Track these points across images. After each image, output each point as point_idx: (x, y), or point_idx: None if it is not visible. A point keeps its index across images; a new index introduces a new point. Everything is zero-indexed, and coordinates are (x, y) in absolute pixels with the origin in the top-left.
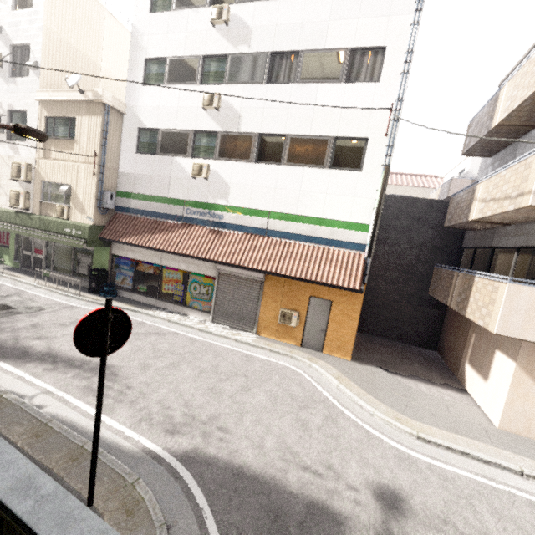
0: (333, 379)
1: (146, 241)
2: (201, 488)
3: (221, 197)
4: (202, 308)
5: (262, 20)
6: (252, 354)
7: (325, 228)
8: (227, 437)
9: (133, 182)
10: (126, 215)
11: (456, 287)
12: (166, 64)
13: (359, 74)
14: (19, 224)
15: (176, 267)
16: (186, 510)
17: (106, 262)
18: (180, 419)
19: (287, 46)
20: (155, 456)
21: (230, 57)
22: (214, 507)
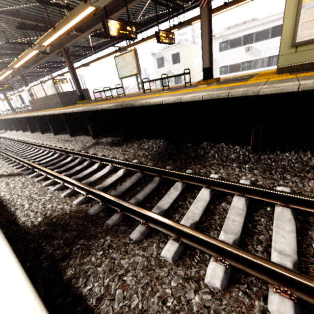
0: None
1: None
2: None
3: None
4: None
5: (264, 47)
6: None
7: None
8: None
9: None
10: None
11: None
12: (228, 67)
13: None
14: None
15: None
16: None
17: None
18: None
19: (275, 54)
20: None
21: (252, 61)
22: None
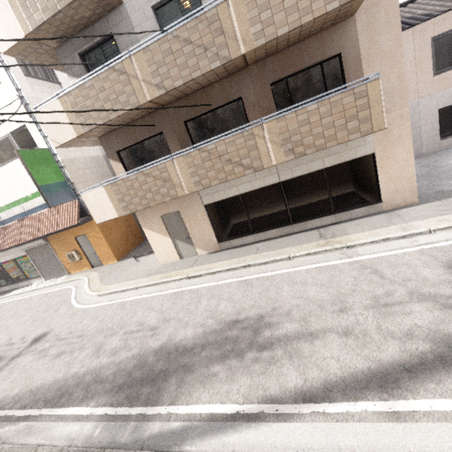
0: (86, 282)
1: None
2: None
3: None
4: (37, 275)
5: None
6: (52, 290)
7: None
8: None
9: None
10: None
11: None
12: None
13: None
14: None
15: (5, 260)
16: None
17: None
18: None
19: None
20: None
21: None
22: None
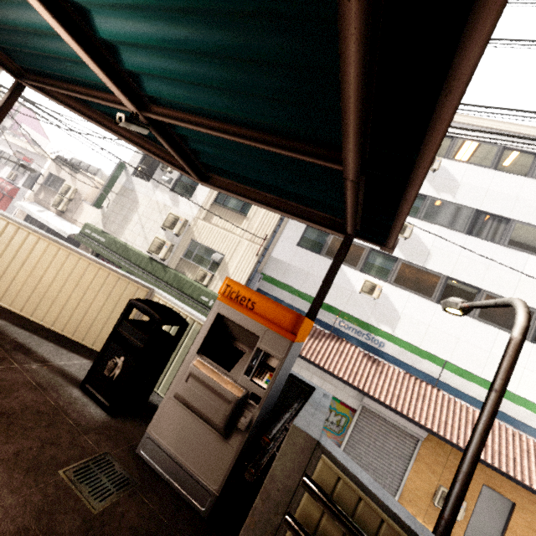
0: None
1: None
2: None
3: (387, 324)
4: None
5: (473, 181)
6: None
7: (518, 407)
8: None
9: (284, 271)
10: None
11: None
12: None
13: None
14: (149, 271)
15: (308, 378)
16: None
17: None
18: None
19: (497, 210)
20: None
21: (430, 198)
22: None
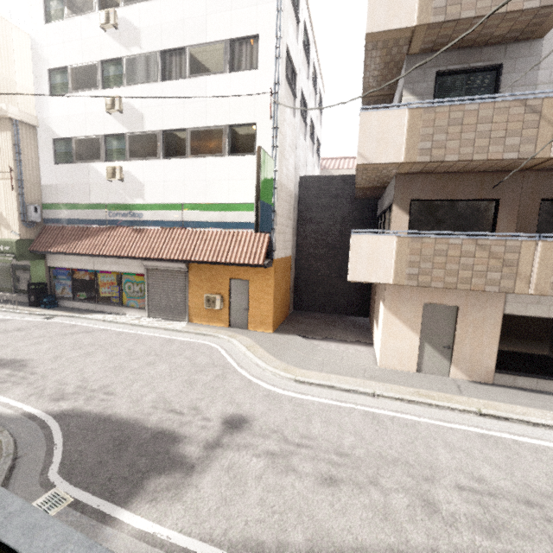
0: (243, 348)
1: (73, 248)
2: (63, 432)
3: (138, 196)
4: (139, 306)
5: (148, 20)
6: (175, 338)
7: (232, 213)
8: (110, 398)
9: (56, 193)
10: (55, 226)
11: None
12: (68, 73)
13: (240, 64)
14: None
15: (108, 269)
16: (41, 446)
17: (43, 274)
18: (72, 390)
19: (173, 43)
20: (31, 417)
21: (124, 59)
22: (68, 442)
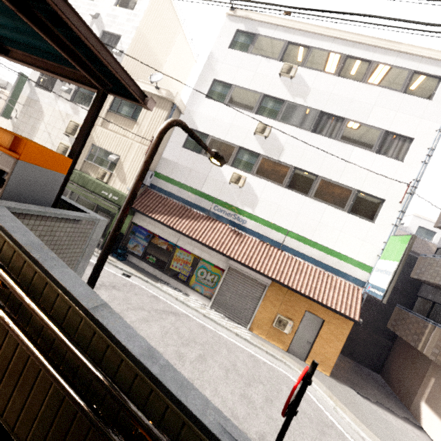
0: (329, 399)
1: (174, 223)
2: None
3: (249, 206)
4: (203, 293)
5: (321, 86)
6: (254, 353)
7: (333, 258)
8: None
9: (172, 169)
10: (157, 193)
11: (432, 339)
12: (231, 89)
13: (387, 151)
14: None
15: (191, 250)
16: None
17: (125, 227)
18: None
19: (335, 111)
20: None
21: (287, 103)
22: None
